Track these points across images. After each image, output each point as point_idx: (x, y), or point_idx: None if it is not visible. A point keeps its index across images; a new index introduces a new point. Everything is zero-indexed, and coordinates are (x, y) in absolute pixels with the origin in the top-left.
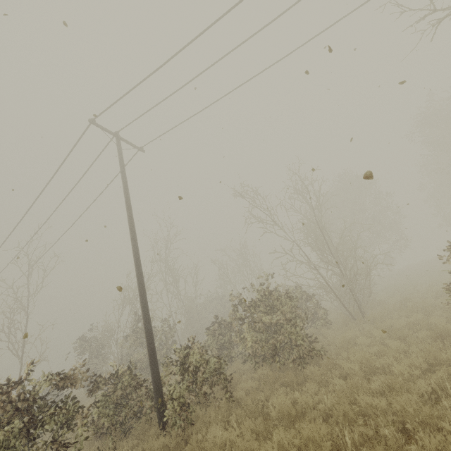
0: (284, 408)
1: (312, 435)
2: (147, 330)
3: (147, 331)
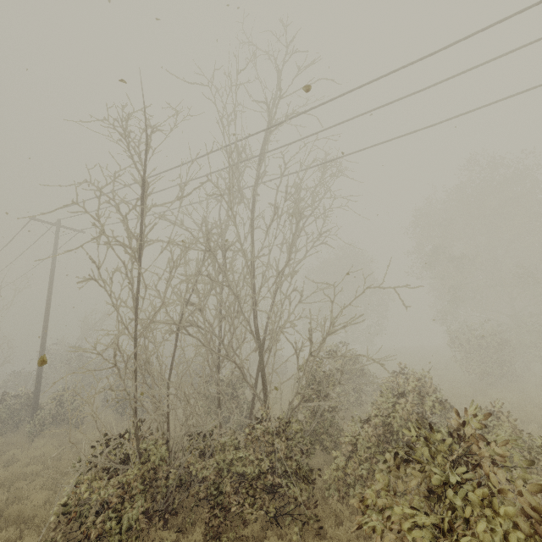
0: (73, 438)
1: (51, 451)
2: (38, 375)
3: (37, 376)
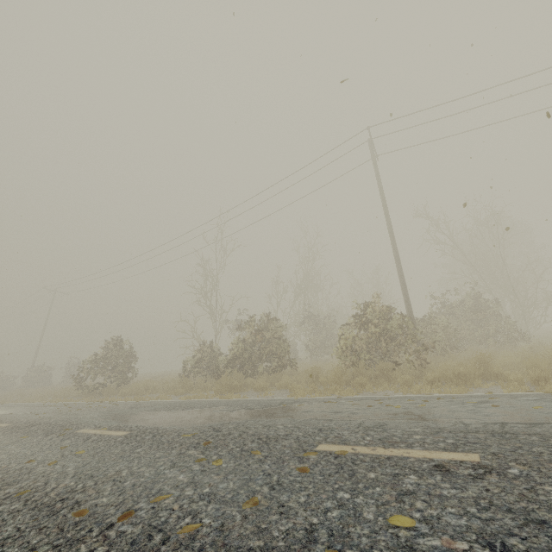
0: (534, 349)
1: None
2: (408, 298)
3: (408, 299)
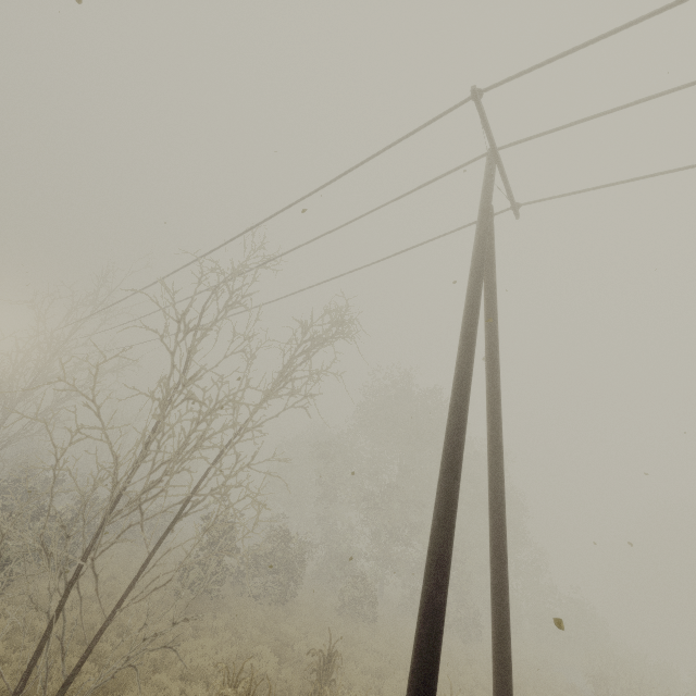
0: None
1: None
2: None
3: None
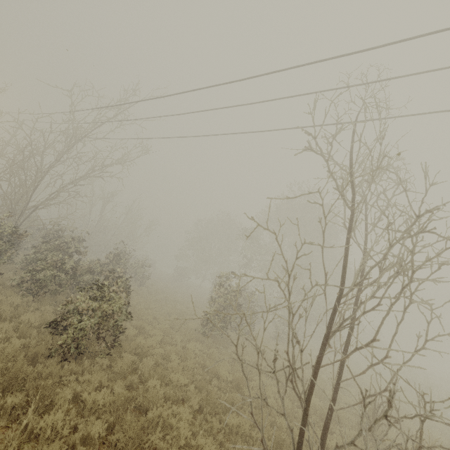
0: None
1: None
2: None
3: None
